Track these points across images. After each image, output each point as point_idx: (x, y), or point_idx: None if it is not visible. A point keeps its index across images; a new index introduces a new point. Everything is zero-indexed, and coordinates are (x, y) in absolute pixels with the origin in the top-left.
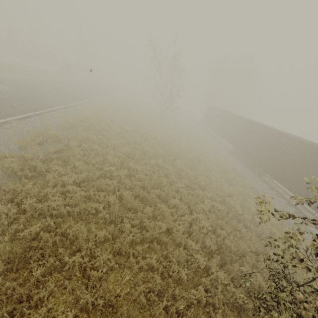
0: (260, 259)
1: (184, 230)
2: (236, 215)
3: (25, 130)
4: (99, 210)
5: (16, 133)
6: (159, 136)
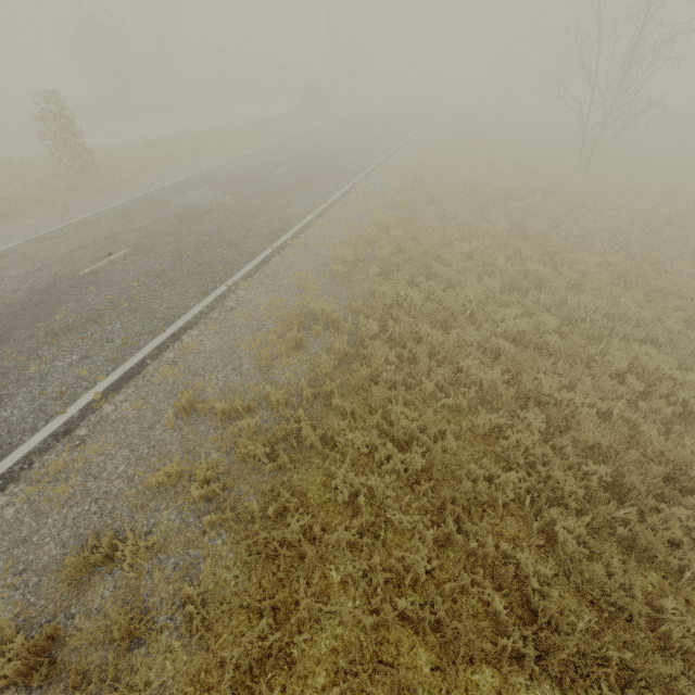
0: None
1: None
2: None
3: (262, 307)
4: (491, 609)
5: (248, 319)
6: (598, 234)
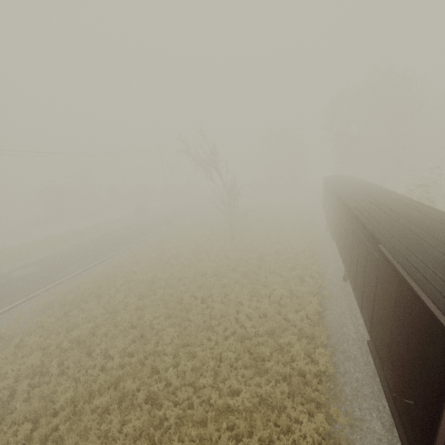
0: None
1: None
2: None
3: None
4: None
5: None
6: (190, 276)
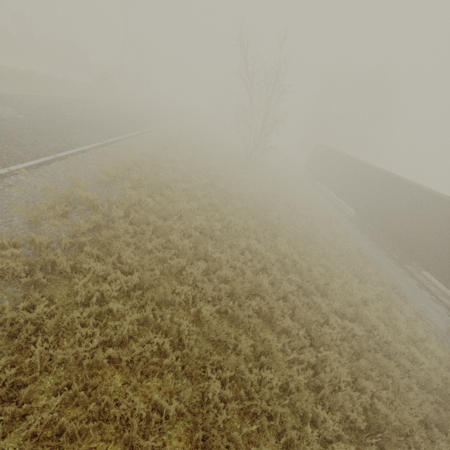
0: (435, 439)
1: (304, 380)
2: (381, 344)
3: (38, 189)
4: (163, 349)
5: (24, 194)
6: (246, 194)
